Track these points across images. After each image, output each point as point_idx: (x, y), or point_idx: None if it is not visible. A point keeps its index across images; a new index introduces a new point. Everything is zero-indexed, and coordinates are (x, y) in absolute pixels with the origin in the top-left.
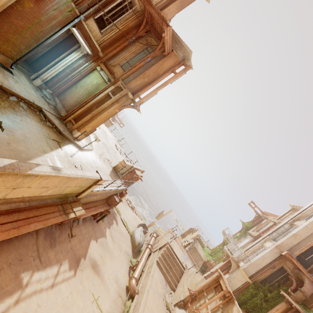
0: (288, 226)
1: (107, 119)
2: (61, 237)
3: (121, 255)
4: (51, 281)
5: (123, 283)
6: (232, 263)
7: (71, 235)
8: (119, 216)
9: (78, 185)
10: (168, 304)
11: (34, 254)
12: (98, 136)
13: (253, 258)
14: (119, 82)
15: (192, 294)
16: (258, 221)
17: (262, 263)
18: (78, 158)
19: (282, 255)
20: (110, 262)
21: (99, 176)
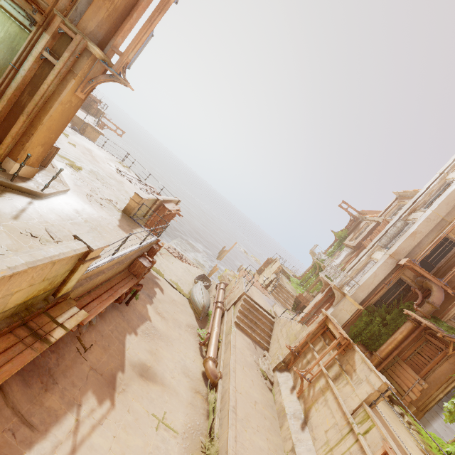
0: (402, 223)
1: (67, 120)
2: (64, 363)
3: (181, 333)
4: (68, 446)
5: (196, 371)
6: (335, 293)
7: (84, 349)
8: (162, 278)
9: (38, 279)
10: (265, 372)
11: (11, 422)
12: (74, 161)
13: (361, 278)
14: (56, 19)
15: (294, 350)
16: (354, 226)
17: (374, 282)
18: (37, 216)
19: (400, 264)
20: (168, 352)
21: (84, 246)
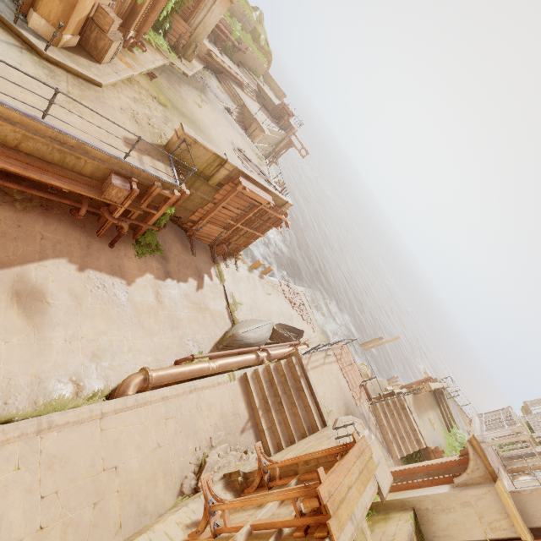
0: None
1: None
2: None
3: (167, 334)
4: None
5: (121, 373)
6: (471, 459)
7: None
8: (221, 284)
9: None
10: (205, 464)
11: None
12: (174, 104)
13: None
14: None
15: (264, 466)
16: None
17: None
18: None
19: None
20: (109, 323)
21: None
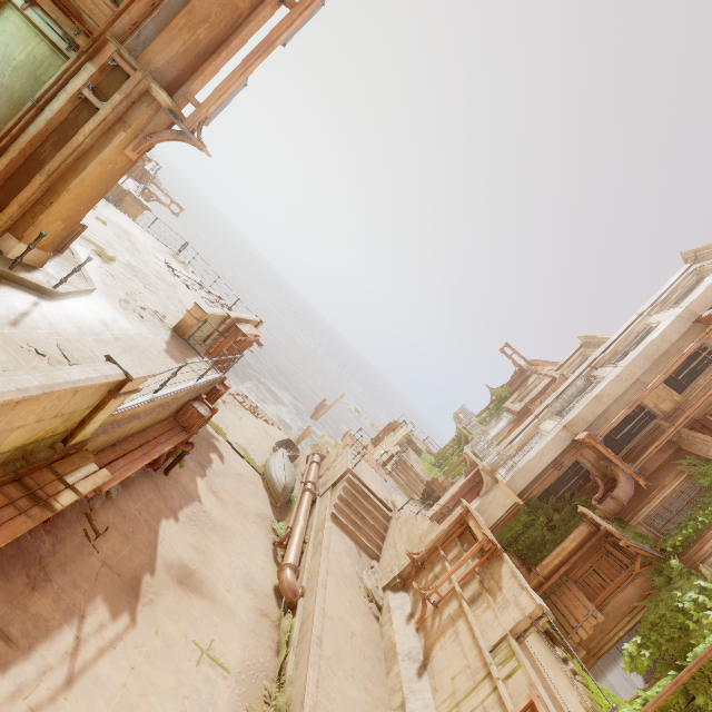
0: (584, 381)
1: (107, 188)
2: (63, 551)
3: (247, 525)
4: (62, 673)
5: (266, 583)
6: (484, 478)
7: (96, 534)
8: (224, 439)
9: (49, 414)
10: (371, 591)
11: None
12: (104, 247)
13: (522, 458)
14: (109, 47)
15: (416, 559)
16: (521, 381)
17: (540, 465)
18: (46, 325)
19: (577, 441)
20: (225, 551)
21: (119, 372)
